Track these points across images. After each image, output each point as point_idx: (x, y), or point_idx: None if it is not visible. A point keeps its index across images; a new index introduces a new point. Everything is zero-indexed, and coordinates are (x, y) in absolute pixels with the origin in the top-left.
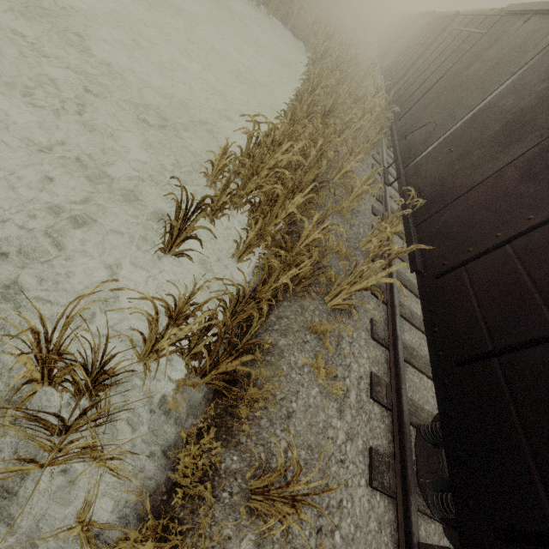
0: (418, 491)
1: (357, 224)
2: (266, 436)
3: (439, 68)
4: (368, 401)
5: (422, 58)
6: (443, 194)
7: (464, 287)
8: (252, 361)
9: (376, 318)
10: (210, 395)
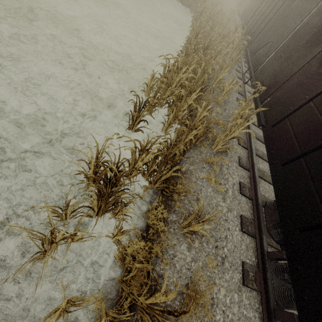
0: (268, 236)
1: (228, 108)
2: (187, 207)
3: (275, 7)
4: (238, 195)
5: (264, 2)
6: (276, 82)
7: (287, 128)
8: (177, 177)
9: (241, 156)
10: (159, 193)
